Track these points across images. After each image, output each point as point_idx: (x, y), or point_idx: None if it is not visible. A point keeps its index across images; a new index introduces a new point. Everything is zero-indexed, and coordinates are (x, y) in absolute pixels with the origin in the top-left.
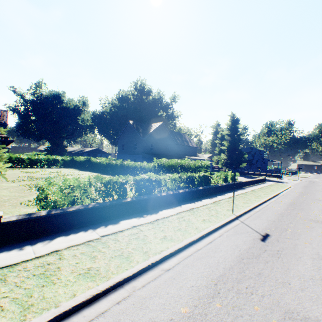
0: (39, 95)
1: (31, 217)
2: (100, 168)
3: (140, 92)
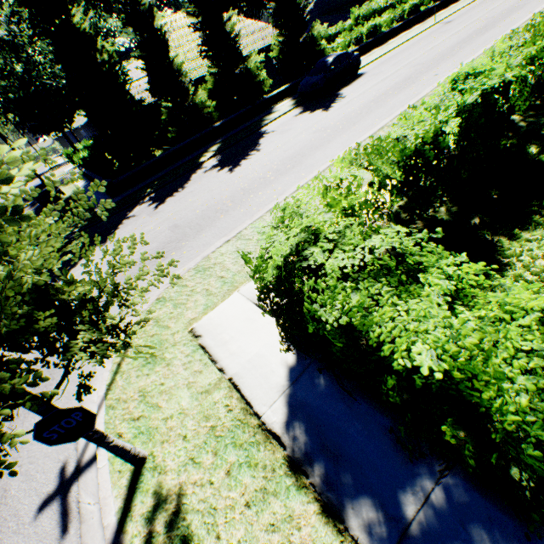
0: None
1: None
2: None
3: None
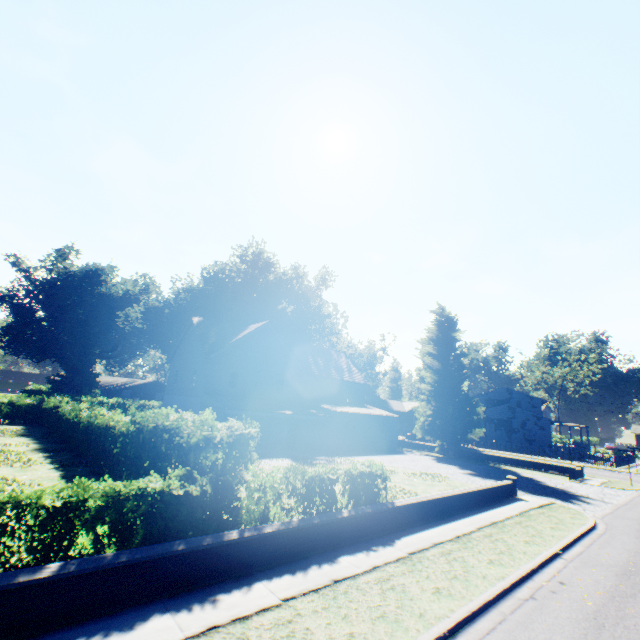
0: (59, 270)
1: None
2: (64, 429)
3: (251, 266)
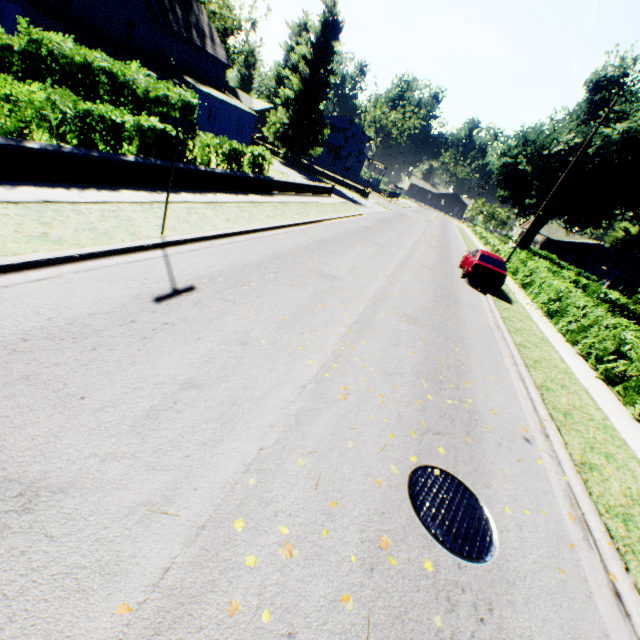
0: None
1: None
2: None
3: None
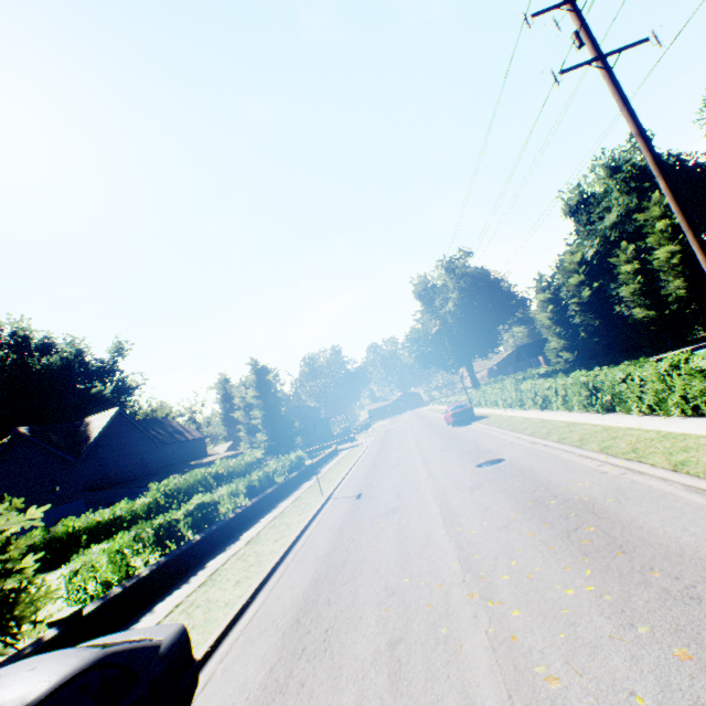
0: None
1: (110, 598)
2: None
3: (16, 350)
